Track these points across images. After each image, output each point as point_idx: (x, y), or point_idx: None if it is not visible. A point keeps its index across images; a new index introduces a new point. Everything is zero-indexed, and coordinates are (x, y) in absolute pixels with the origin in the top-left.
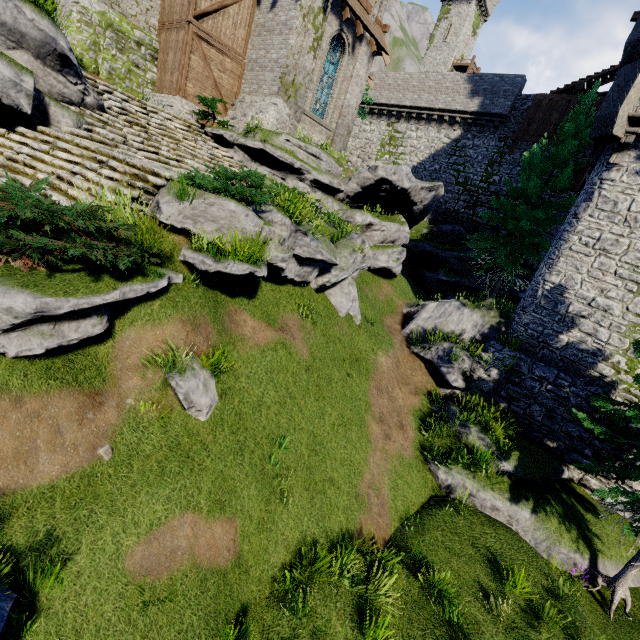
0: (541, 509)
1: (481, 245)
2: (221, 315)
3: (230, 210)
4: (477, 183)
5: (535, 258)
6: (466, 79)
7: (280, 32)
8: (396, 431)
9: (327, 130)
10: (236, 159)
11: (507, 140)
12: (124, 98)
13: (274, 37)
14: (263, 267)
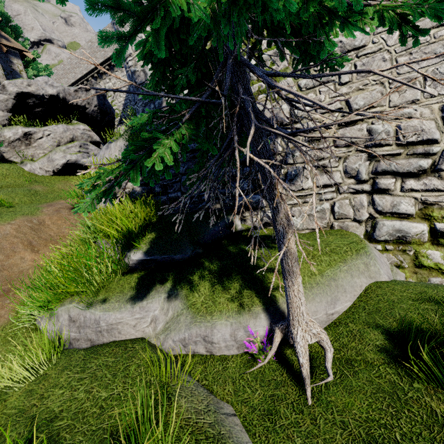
0: (185, 282)
1: None
2: None
3: None
4: None
5: None
6: (112, 26)
7: None
8: None
9: None
10: None
11: None
12: None
13: None
14: None
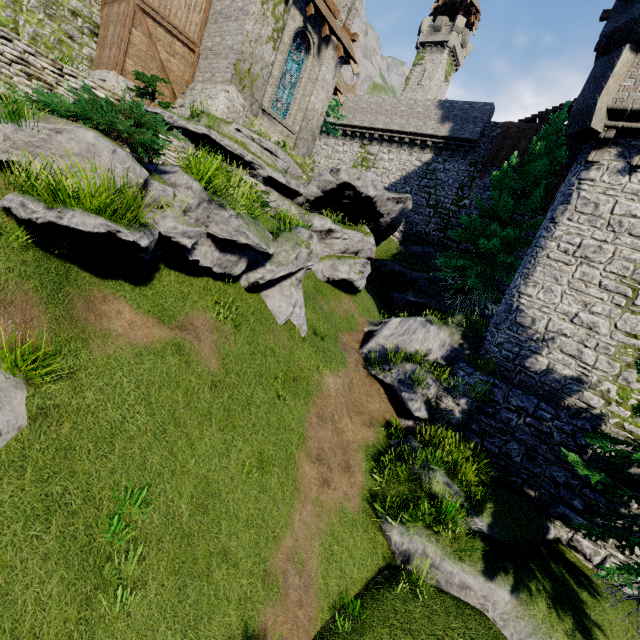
0: (525, 586)
1: (451, 263)
2: (69, 296)
3: (87, 142)
4: (448, 206)
5: (507, 278)
6: (437, 105)
7: (237, 18)
8: (339, 474)
9: (289, 132)
10: (176, 144)
11: (477, 165)
12: (29, 51)
13: (230, 23)
14: (141, 233)
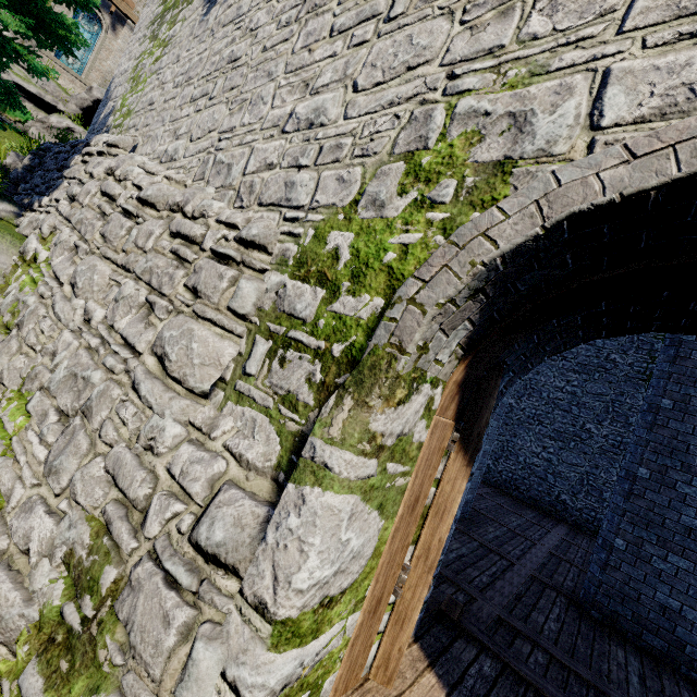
0: None
1: None
2: None
3: None
4: None
5: None
6: None
7: None
8: None
9: (84, 85)
10: None
11: None
12: None
13: None
14: None
